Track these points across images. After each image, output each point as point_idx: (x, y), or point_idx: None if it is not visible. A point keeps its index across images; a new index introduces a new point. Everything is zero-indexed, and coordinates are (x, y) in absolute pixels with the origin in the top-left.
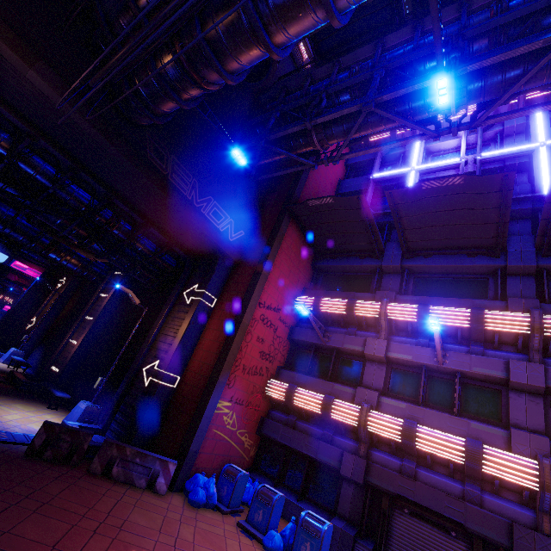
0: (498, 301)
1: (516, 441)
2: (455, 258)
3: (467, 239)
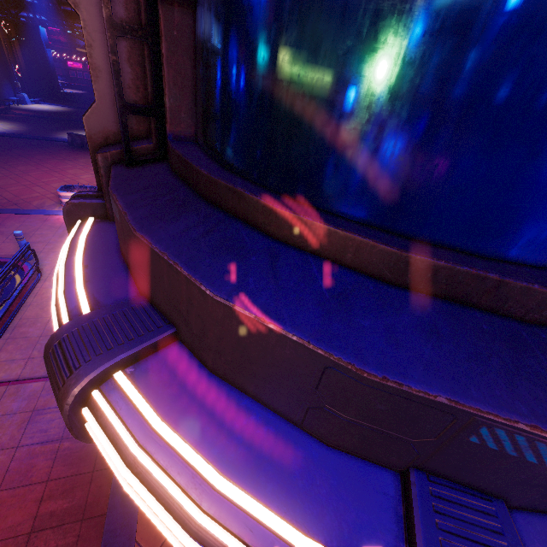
0: None
1: None
2: None
3: None
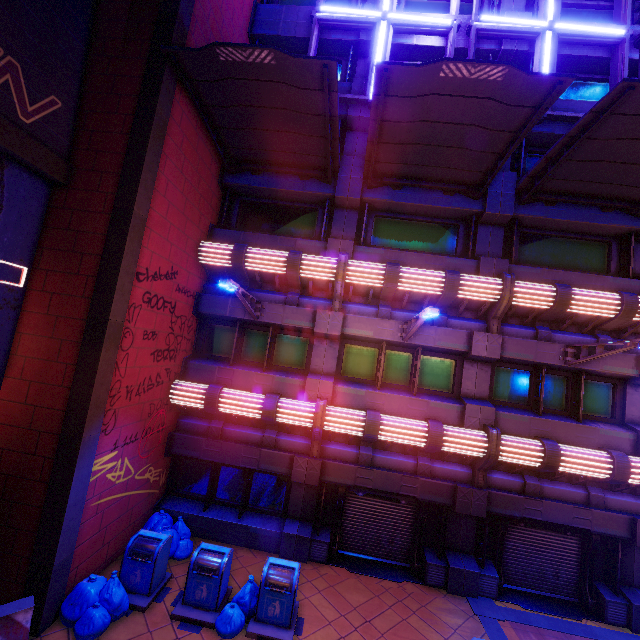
0: (470, 260)
1: (470, 415)
2: (430, 195)
3: (452, 170)
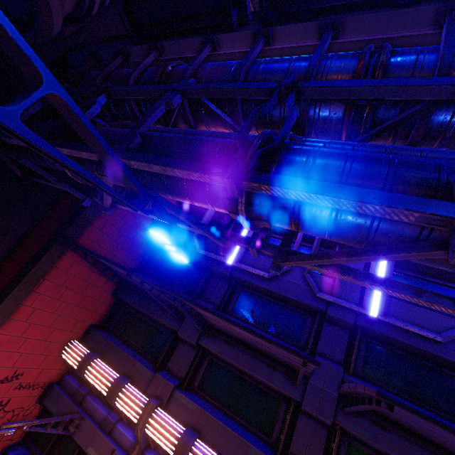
0: None
1: None
2: (254, 361)
3: (268, 351)
